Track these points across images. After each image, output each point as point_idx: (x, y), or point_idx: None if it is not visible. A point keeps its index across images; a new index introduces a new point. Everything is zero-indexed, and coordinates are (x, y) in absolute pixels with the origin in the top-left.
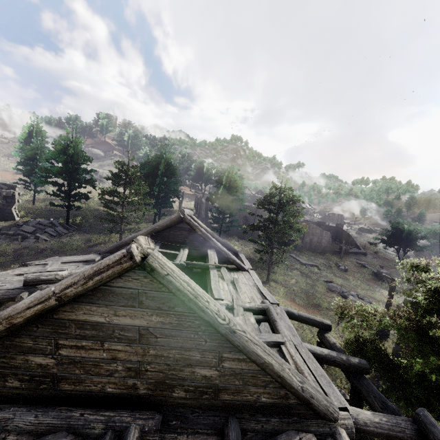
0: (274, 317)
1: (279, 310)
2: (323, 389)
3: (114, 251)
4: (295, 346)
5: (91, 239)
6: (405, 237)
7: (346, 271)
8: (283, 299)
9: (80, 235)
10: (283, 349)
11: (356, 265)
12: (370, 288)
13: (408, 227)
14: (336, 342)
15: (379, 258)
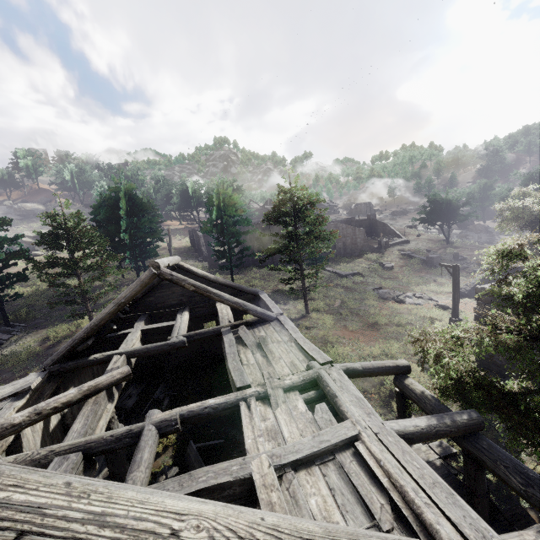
0: (332, 389)
1: (335, 373)
2: (447, 516)
3: (68, 357)
4: (376, 435)
5: (48, 336)
6: (446, 209)
7: (393, 269)
8: (332, 331)
9: (31, 335)
10: (361, 450)
11: (401, 257)
12: (424, 280)
13: (446, 196)
14: (423, 388)
15: (423, 242)
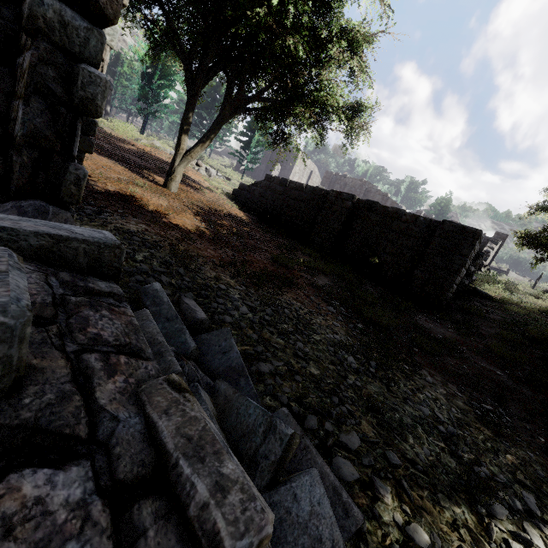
0: None
1: None
2: None
3: None
4: None
5: None
6: None
7: None
8: None
9: None
10: None
11: None
12: None
13: None
14: None
15: None
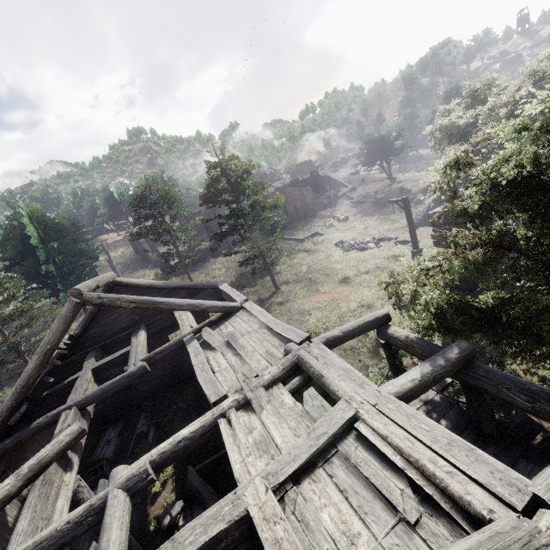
0: (316, 370)
1: (315, 349)
2: (474, 479)
3: (3, 435)
4: (375, 407)
5: None
6: (381, 147)
7: (348, 220)
8: (306, 298)
9: None
10: (363, 432)
11: (353, 206)
12: (379, 221)
13: (379, 134)
14: (407, 332)
15: (369, 185)
